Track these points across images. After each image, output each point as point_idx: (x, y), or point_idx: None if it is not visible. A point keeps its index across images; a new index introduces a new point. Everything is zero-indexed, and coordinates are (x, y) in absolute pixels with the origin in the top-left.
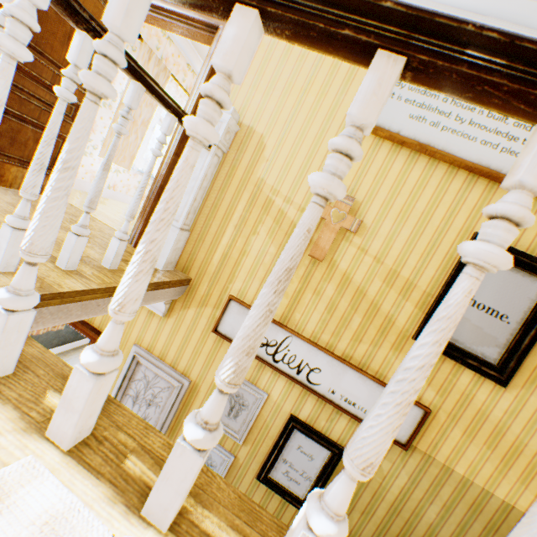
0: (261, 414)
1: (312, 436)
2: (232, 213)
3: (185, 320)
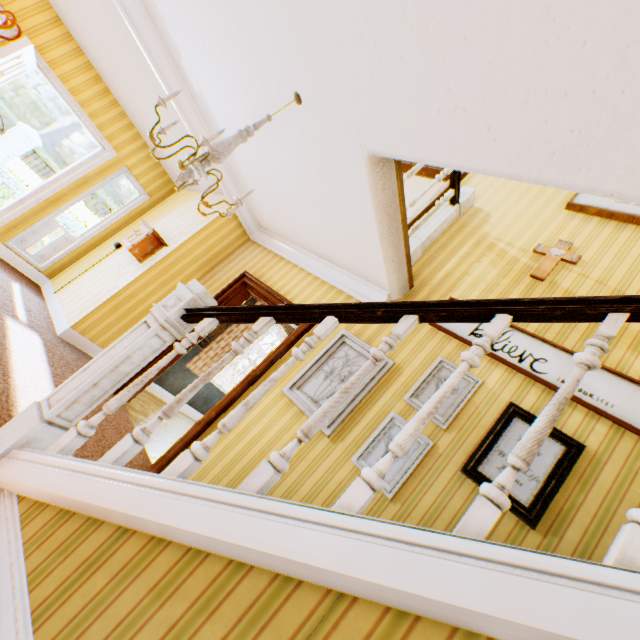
0: (471, 401)
1: None
2: (457, 250)
3: None
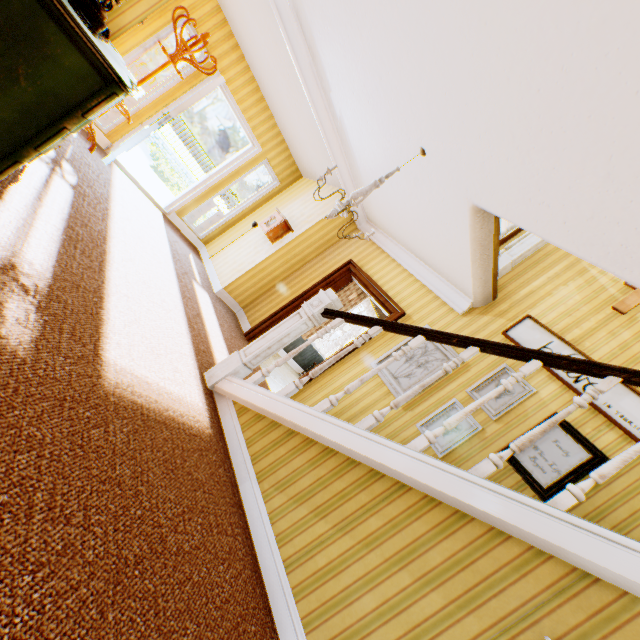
0: (522, 404)
1: (574, 434)
2: (547, 270)
3: (477, 322)
